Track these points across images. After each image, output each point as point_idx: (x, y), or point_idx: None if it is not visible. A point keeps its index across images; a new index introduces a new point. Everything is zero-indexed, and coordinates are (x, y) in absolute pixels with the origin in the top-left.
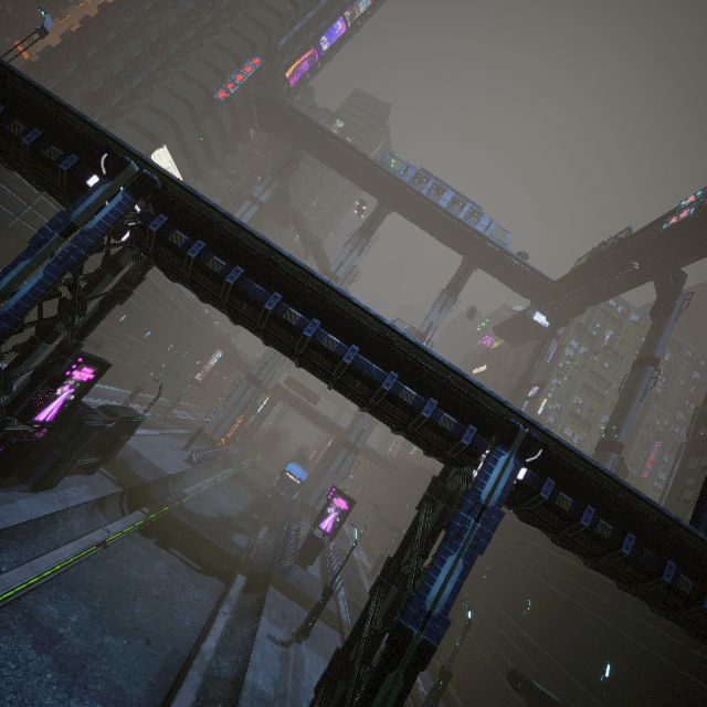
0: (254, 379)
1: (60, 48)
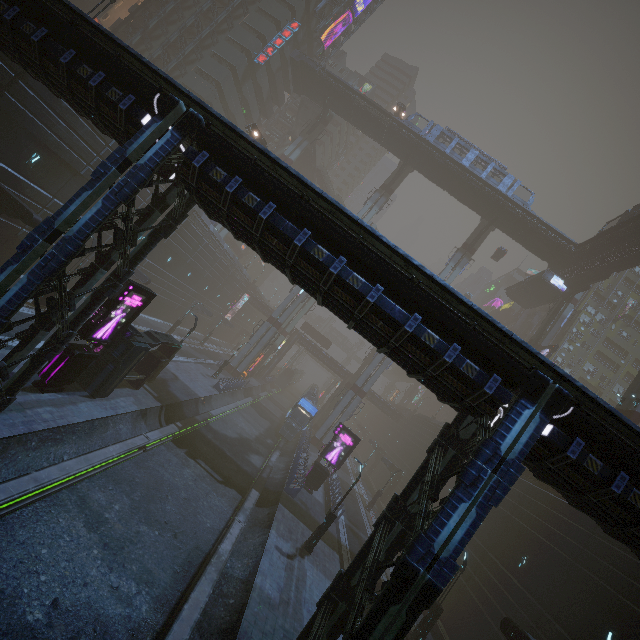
0: (275, 321)
1: (128, 20)
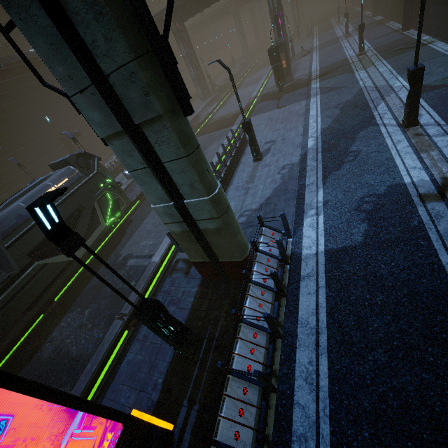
0: None
1: None
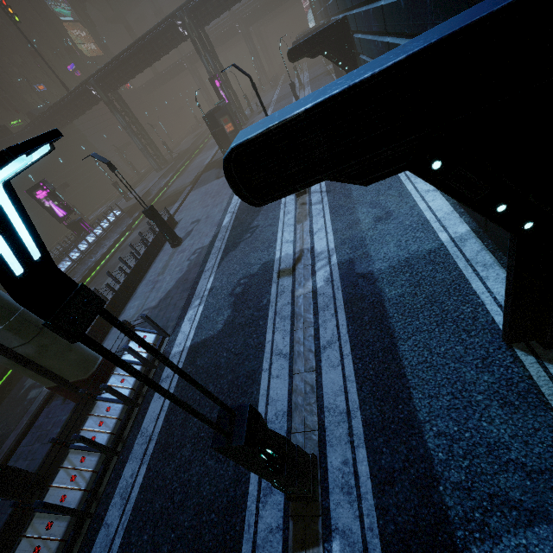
0: None
1: None
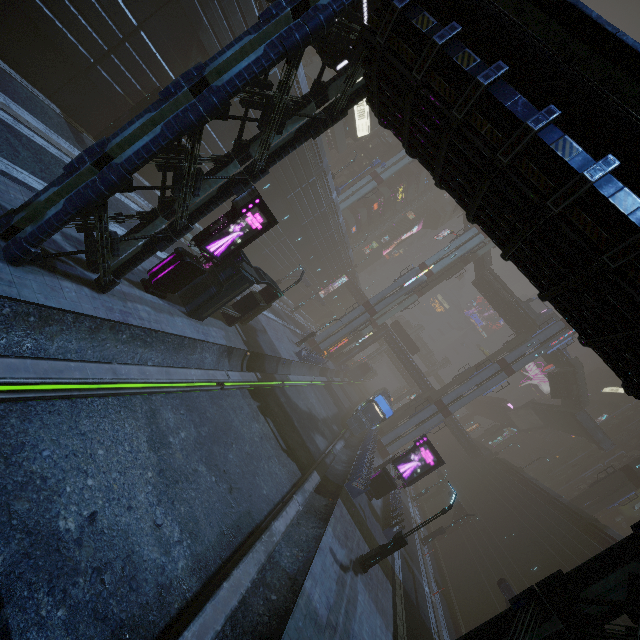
0: (370, 308)
1: None
